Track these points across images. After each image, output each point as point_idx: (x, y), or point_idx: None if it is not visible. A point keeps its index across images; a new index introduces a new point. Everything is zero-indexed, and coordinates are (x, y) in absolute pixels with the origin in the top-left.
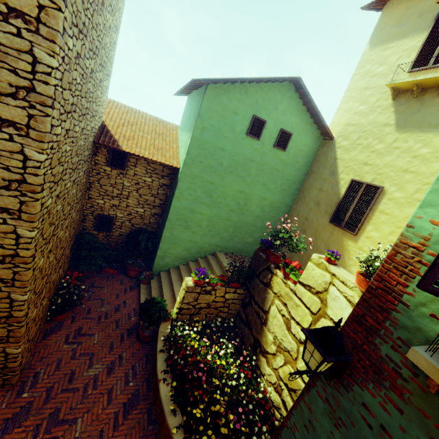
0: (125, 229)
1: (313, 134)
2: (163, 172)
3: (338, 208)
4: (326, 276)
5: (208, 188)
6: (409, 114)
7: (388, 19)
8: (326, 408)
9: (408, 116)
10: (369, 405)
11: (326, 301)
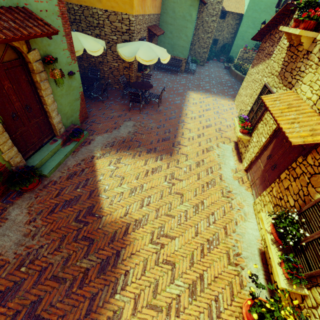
0: (221, 44)
1: None
2: (237, 18)
3: None
4: None
5: (253, 20)
6: None
7: None
8: None
9: None
10: None
11: None
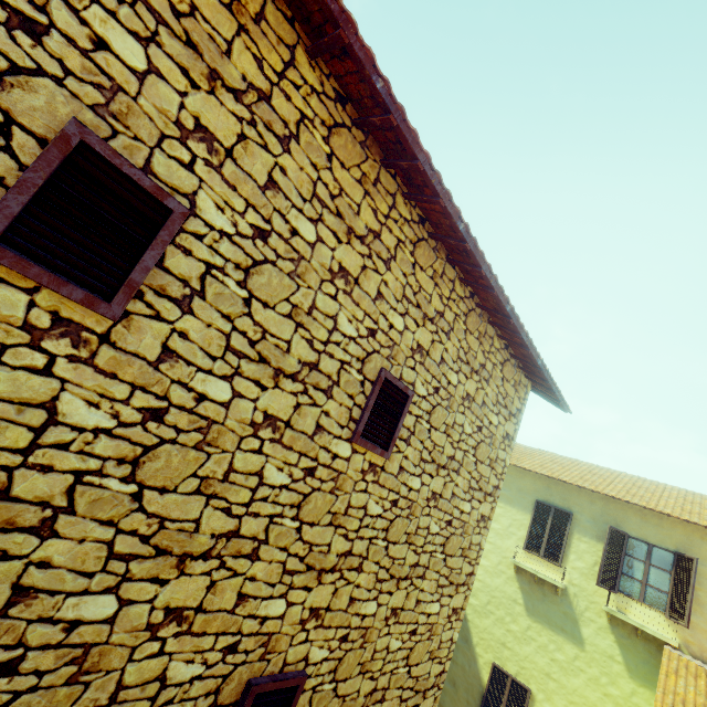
0: None
1: None
2: None
3: (484, 703)
4: None
5: None
6: (535, 601)
7: None
8: None
9: (534, 602)
10: None
11: None
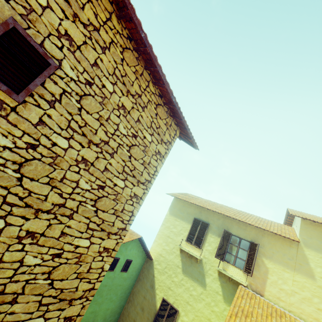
0: None
1: (142, 256)
2: None
3: (155, 318)
4: None
5: None
6: (187, 266)
7: (176, 204)
8: None
9: (187, 266)
10: None
11: None
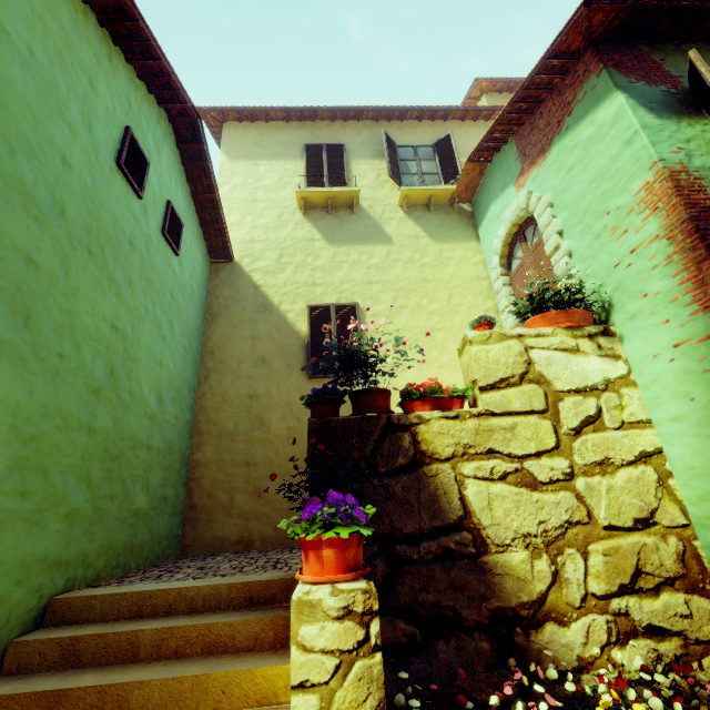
0: None
1: (201, 246)
2: None
3: (311, 350)
4: (513, 346)
5: (15, 276)
6: (334, 229)
7: (240, 137)
8: None
9: (334, 230)
10: None
11: (543, 376)
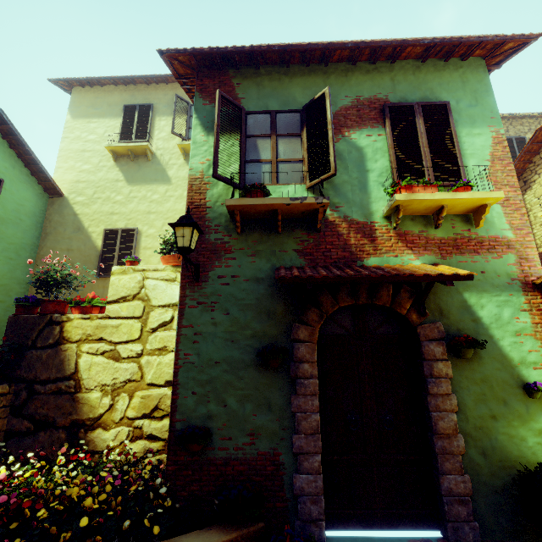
0: None
1: (34, 188)
2: None
3: (101, 259)
4: (137, 277)
5: None
6: (133, 173)
7: (82, 100)
8: (201, 309)
9: (133, 174)
10: (221, 274)
11: (147, 296)
